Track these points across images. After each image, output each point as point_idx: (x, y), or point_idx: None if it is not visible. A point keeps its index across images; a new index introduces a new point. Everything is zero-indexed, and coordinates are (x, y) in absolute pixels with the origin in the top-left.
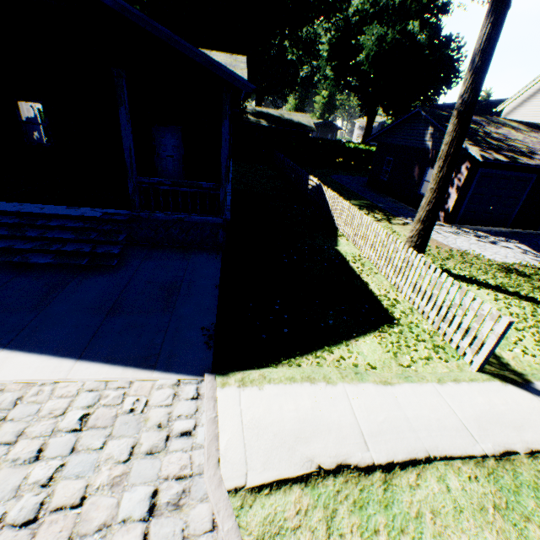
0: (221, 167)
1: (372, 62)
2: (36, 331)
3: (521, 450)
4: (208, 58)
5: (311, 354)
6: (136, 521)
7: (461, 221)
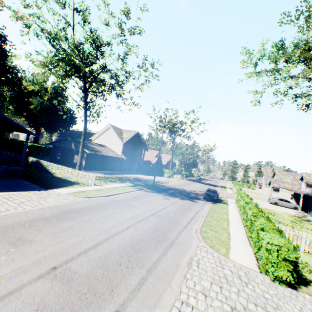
0: (24, 153)
1: (39, 111)
2: None
3: (100, 189)
4: (29, 130)
5: (66, 187)
6: (56, 196)
7: (88, 169)
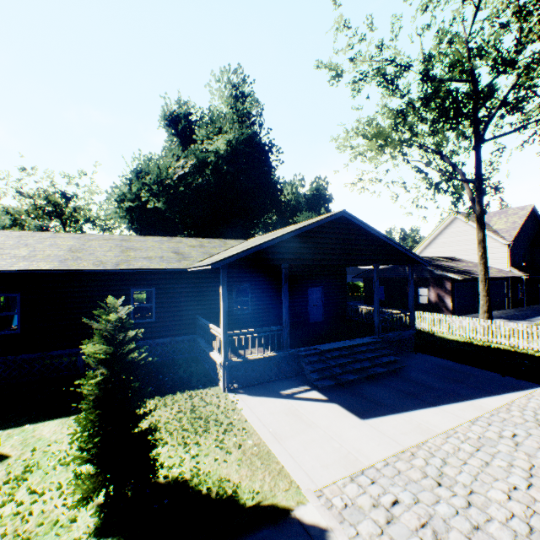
0: (411, 301)
1: None
2: (457, 393)
3: None
4: (417, 256)
5: None
6: None
7: (457, 314)
